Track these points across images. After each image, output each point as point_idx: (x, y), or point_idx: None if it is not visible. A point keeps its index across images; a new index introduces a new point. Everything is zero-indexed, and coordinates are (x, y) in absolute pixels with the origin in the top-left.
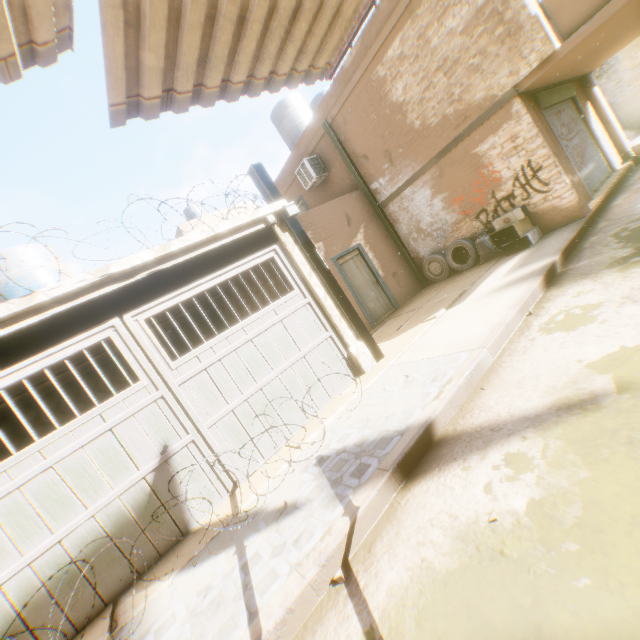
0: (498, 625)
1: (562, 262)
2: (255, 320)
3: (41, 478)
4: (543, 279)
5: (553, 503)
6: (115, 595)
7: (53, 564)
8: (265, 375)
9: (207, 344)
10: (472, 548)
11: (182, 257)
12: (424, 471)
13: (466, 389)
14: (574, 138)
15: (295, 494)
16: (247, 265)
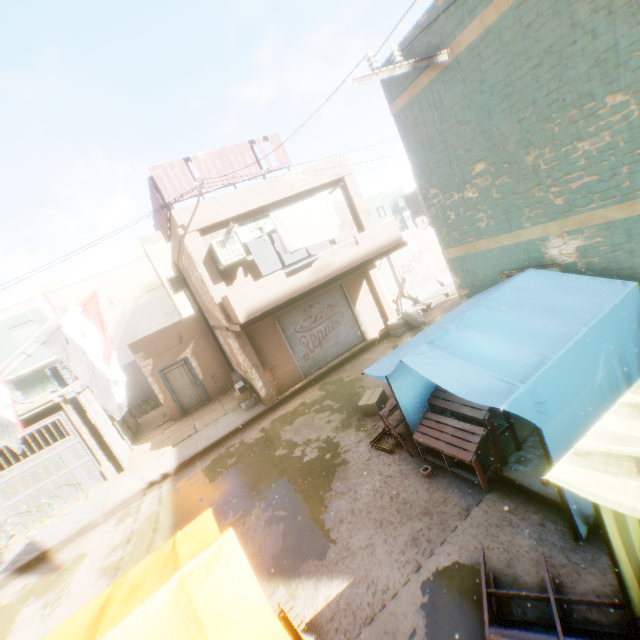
0: None
1: (207, 452)
2: (42, 455)
3: None
4: (177, 467)
5: (5, 606)
6: None
7: None
8: (43, 482)
9: (9, 470)
10: None
11: None
12: (27, 571)
13: (77, 534)
14: (322, 324)
15: (9, 557)
16: (41, 425)
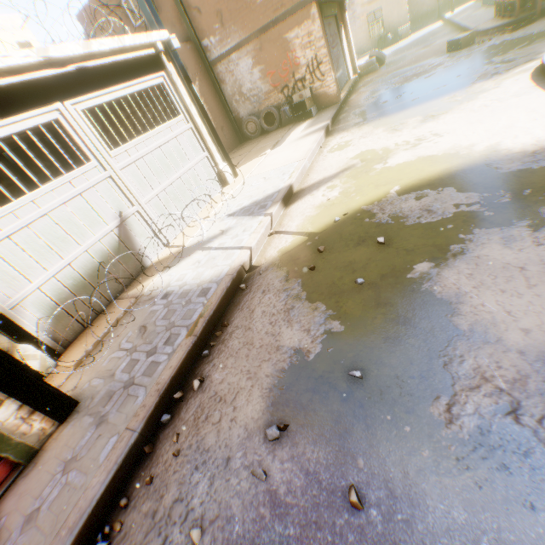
0: (337, 213)
1: (331, 126)
2: (159, 132)
3: (41, 221)
4: (325, 132)
5: (347, 190)
6: (114, 298)
7: (70, 278)
8: (172, 175)
9: (132, 143)
10: (323, 207)
11: (99, 60)
12: (293, 202)
13: (301, 176)
14: (335, 48)
15: (225, 226)
16: (146, 84)
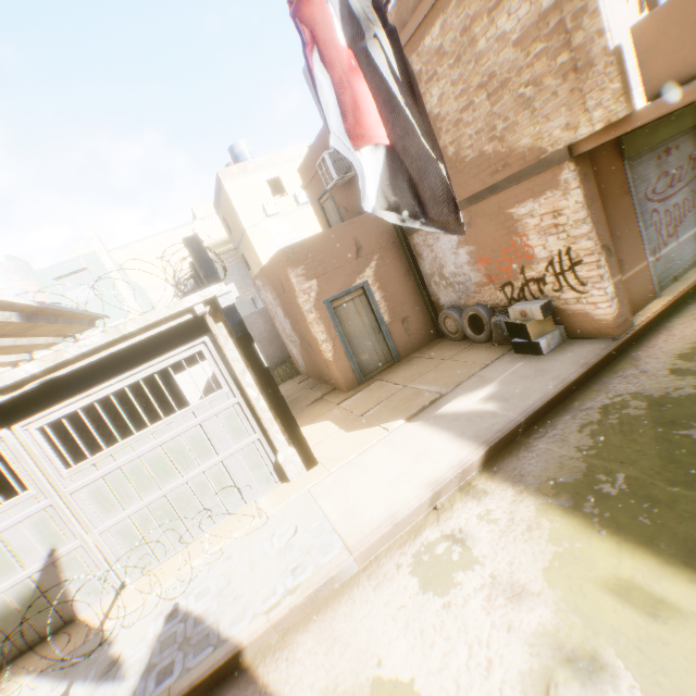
0: None
1: (533, 423)
2: (168, 424)
3: None
4: (487, 453)
5: None
6: (0, 665)
7: None
8: (172, 481)
9: (107, 452)
10: None
11: (82, 361)
12: None
13: (303, 607)
14: (678, 193)
15: (129, 651)
16: (166, 362)
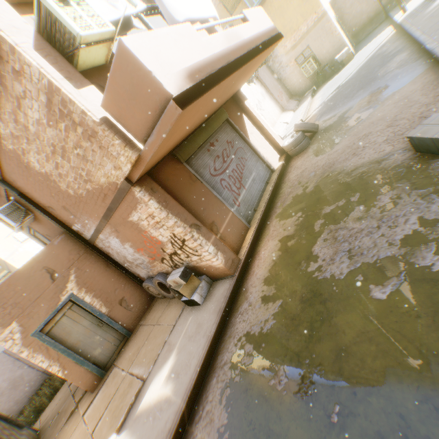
0: None
1: (195, 398)
2: None
3: None
4: None
5: None
6: None
7: None
8: None
9: None
10: None
11: None
12: None
13: None
14: (231, 163)
15: None
16: None
